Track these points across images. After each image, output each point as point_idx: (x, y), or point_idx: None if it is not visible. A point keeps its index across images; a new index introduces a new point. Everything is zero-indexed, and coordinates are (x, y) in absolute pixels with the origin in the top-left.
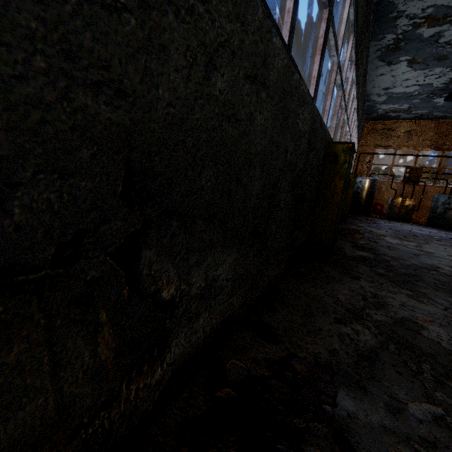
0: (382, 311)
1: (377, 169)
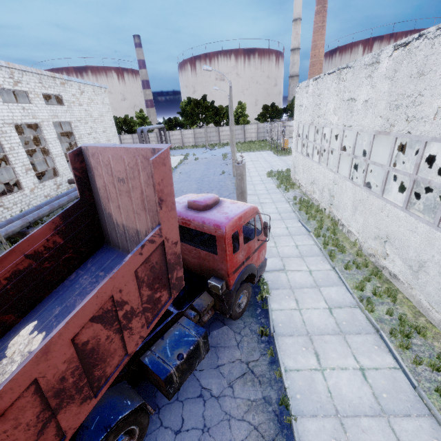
0: None
1: (266, 107)
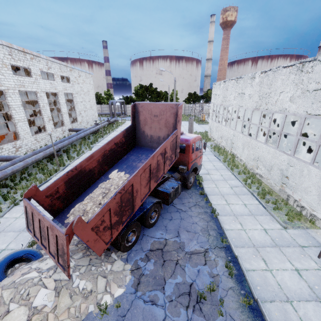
0: None
1: (190, 94)
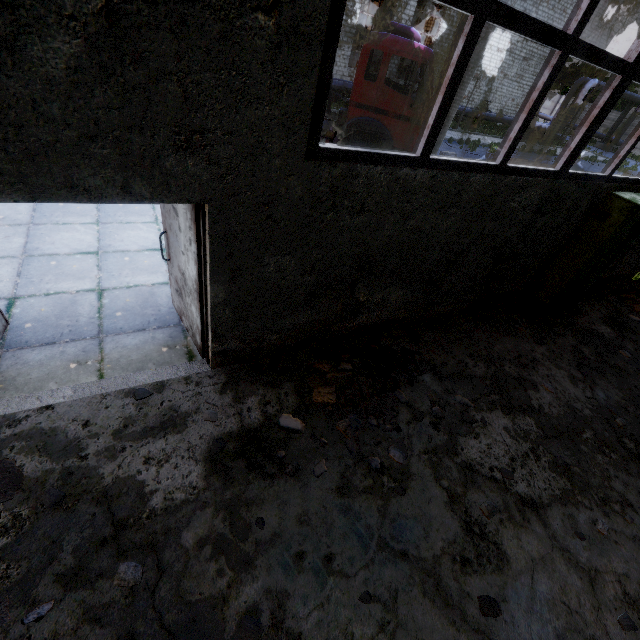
0: (518, 369)
1: None
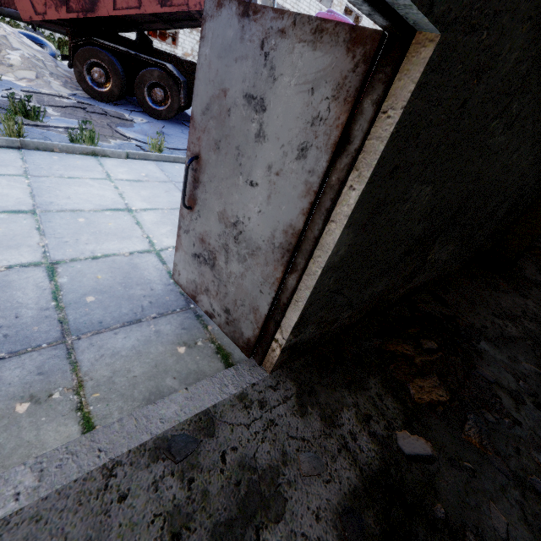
0: (534, 324)
1: None
